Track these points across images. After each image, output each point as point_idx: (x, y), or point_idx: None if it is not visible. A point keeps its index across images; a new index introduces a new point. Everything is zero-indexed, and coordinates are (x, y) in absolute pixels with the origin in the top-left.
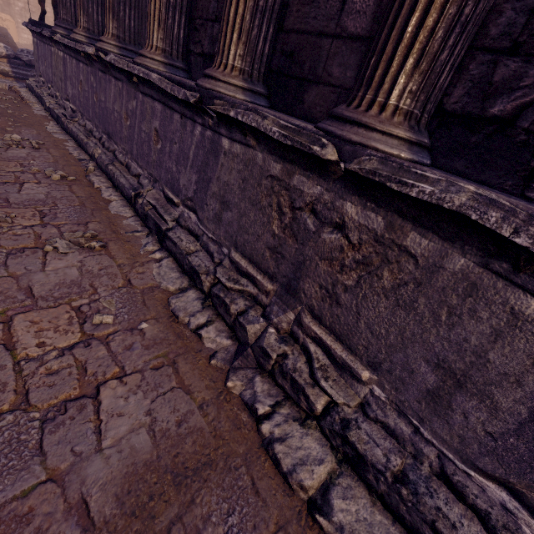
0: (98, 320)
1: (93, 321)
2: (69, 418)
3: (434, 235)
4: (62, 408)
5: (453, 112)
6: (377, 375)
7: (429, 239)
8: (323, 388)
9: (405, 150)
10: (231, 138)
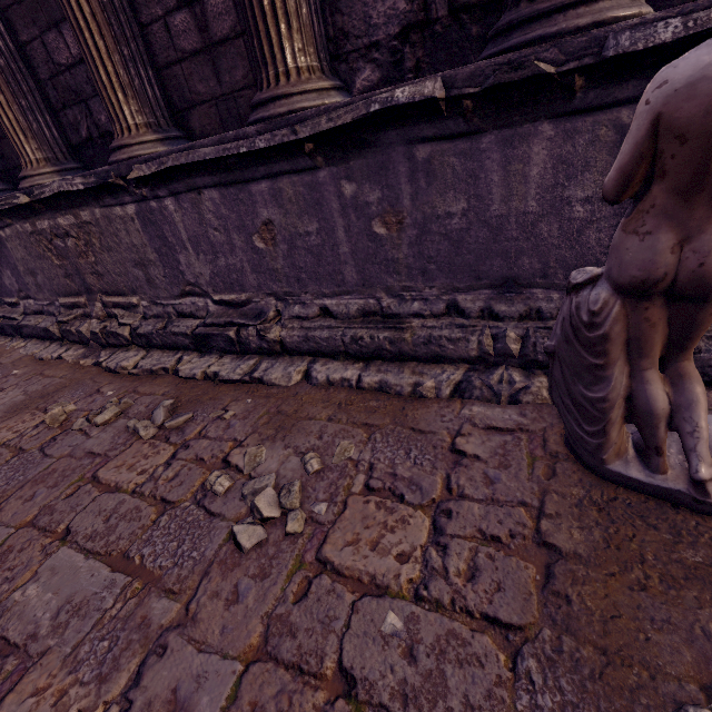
0: None
1: None
2: None
3: (85, 208)
4: None
5: (76, 145)
6: (138, 295)
7: (86, 210)
8: (123, 324)
9: (56, 177)
10: (1, 228)
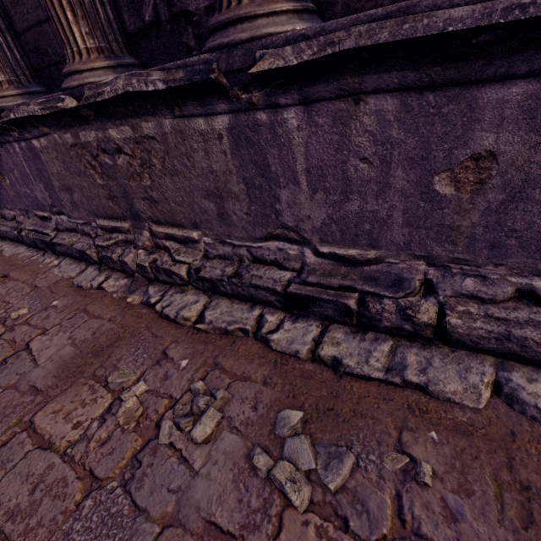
0: (15, 316)
1: (11, 318)
2: (10, 364)
3: (150, 117)
4: (4, 362)
5: (134, 32)
6: (200, 230)
7: (150, 121)
8: (179, 261)
9: (111, 74)
10: (36, 137)
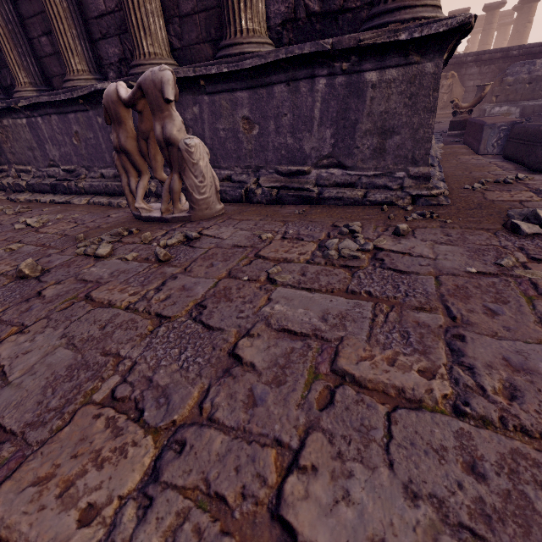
0: None
1: None
2: None
3: (5, 118)
4: None
5: (6, 87)
6: (31, 166)
7: (5, 120)
8: (23, 179)
9: None
10: None
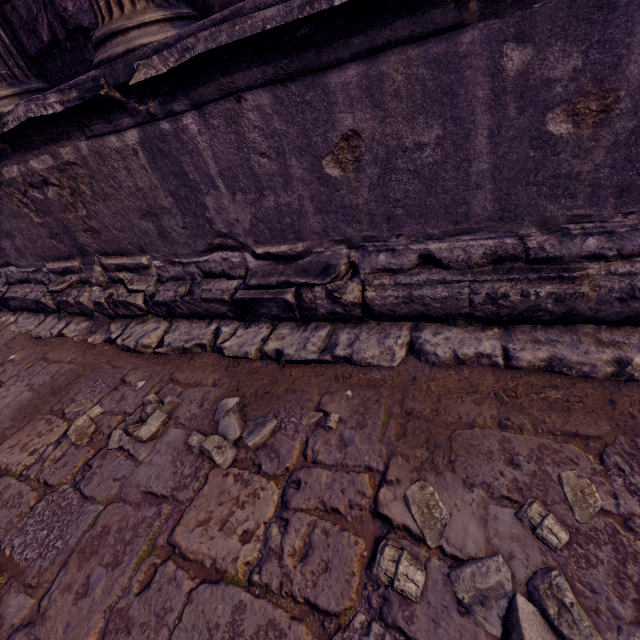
0: None
1: None
2: None
3: (65, 142)
4: None
5: (36, 55)
6: (148, 254)
7: (66, 146)
8: (134, 290)
9: (18, 102)
10: None
